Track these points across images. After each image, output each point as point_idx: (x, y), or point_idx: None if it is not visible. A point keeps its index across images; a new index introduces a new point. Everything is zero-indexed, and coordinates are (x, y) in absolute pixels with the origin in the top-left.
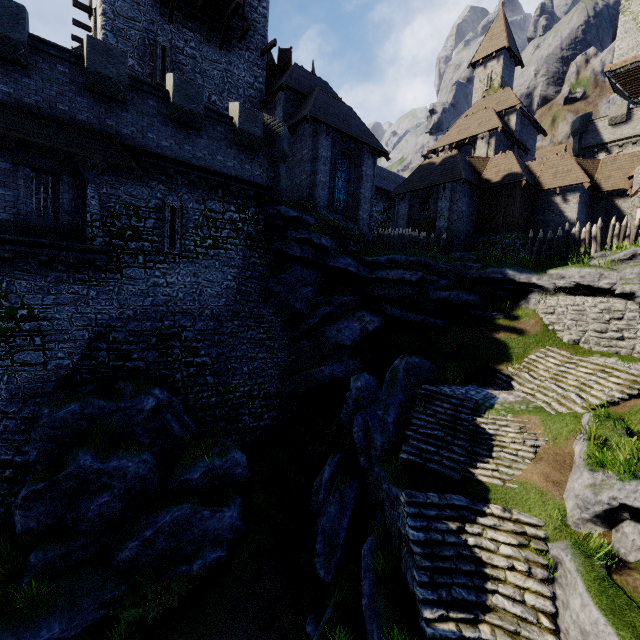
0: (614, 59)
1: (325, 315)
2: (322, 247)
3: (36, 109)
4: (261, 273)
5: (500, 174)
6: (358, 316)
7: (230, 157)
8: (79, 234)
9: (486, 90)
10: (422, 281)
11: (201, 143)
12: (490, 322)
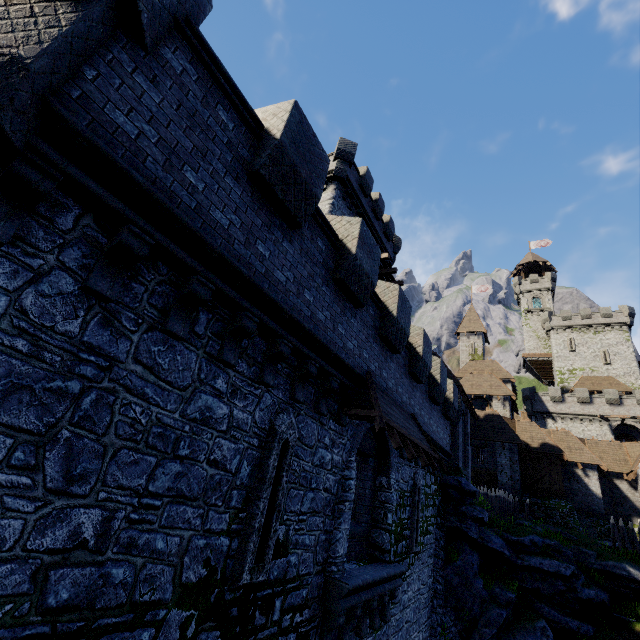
0: (526, 350)
1: (501, 622)
2: (485, 524)
3: (391, 392)
4: (441, 558)
5: (535, 440)
6: (540, 628)
7: (441, 427)
8: (367, 538)
9: (471, 354)
10: (572, 575)
11: (434, 416)
12: (631, 631)
